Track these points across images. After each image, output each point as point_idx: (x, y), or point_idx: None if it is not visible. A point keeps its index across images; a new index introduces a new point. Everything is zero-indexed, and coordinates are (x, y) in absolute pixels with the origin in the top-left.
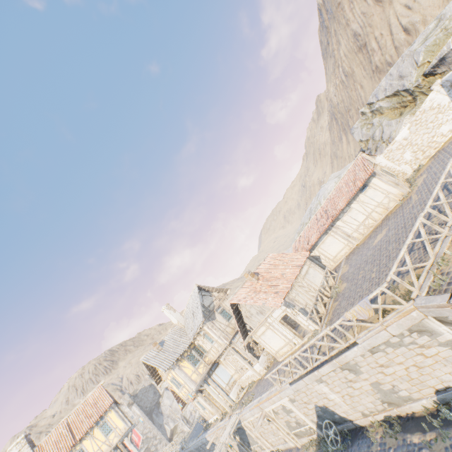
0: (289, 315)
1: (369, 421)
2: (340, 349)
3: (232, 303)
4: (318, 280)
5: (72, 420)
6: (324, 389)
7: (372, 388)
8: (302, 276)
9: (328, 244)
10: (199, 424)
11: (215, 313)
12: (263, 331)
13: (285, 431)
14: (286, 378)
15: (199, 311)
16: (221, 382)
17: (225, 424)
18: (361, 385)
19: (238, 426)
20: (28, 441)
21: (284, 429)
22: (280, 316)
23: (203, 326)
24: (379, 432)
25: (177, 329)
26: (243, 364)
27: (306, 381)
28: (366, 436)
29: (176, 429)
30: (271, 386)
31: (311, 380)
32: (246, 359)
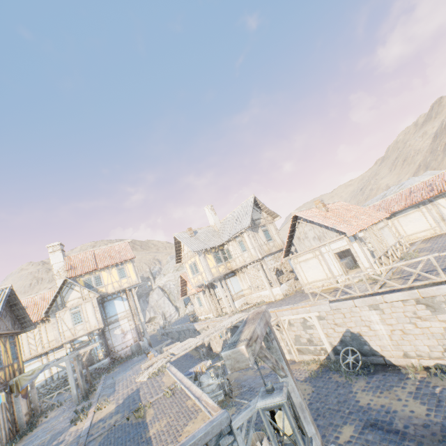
0: (352, 250)
1: (409, 363)
2: (432, 281)
3: (294, 217)
4: (390, 240)
5: (98, 253)
6: (373, 317)
7: (443, 333)
8: (378, 228)
9: (410, 219)
10: (182, 320)
11: (258, 228)
12: (308, 258)
13: (290, 343)
14: (328, 296)
15: (247, 218)
16: (232, 289)
17: (223, 319)
18: (429, 326)
19: (237, 325)
20: (62, 249)
21: (290, 340)
22: (340, 248)
23: (244, 232)
24: (421, 373)
25: (211, 230)
26: (264, 281)
27: (357, 303)
28: (398, 372)
29: (154, 319)
30: (294, 304)
31: (364, 303)
32: (269, 279)
